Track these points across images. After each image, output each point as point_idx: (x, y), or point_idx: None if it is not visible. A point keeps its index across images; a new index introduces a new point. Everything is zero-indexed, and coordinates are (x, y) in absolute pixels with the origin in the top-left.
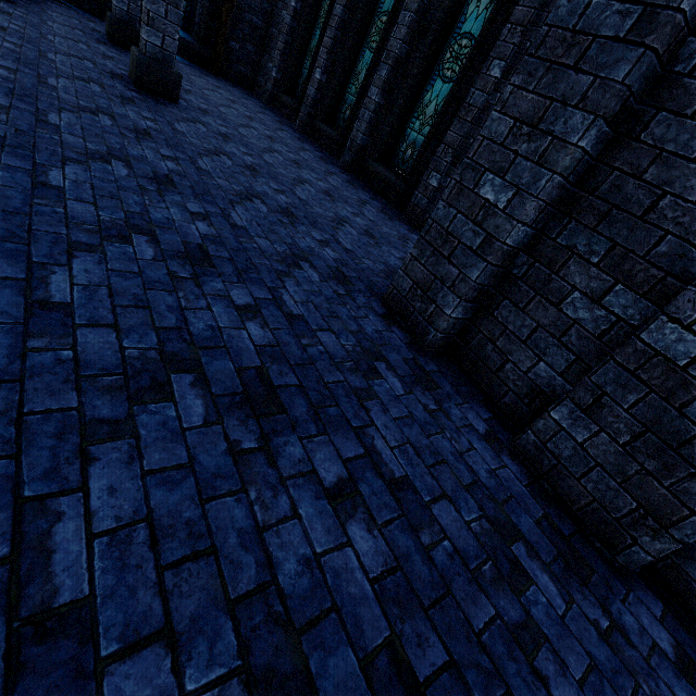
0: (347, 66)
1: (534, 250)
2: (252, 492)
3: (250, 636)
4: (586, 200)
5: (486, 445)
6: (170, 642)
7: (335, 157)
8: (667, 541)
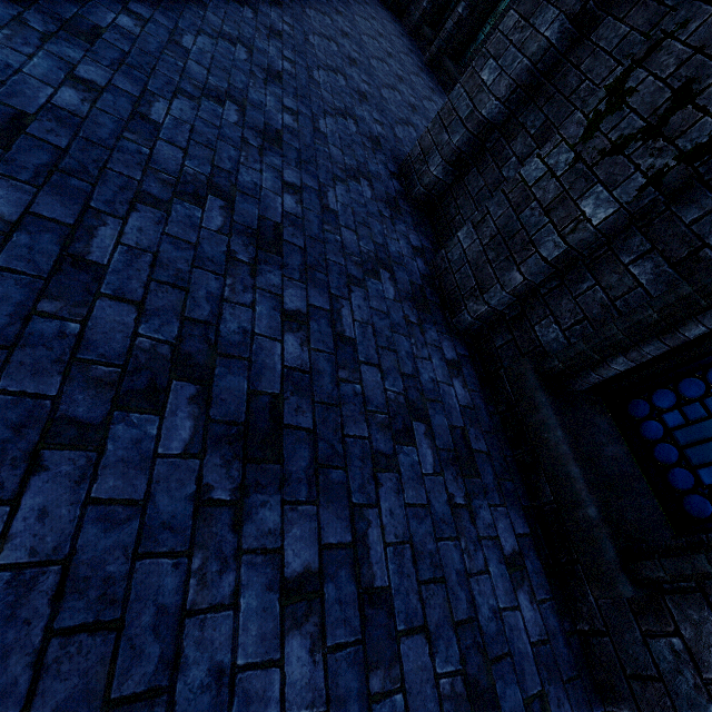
0: (490, 4)
1: (504, 128)
2: (244, 154)
3: (216, 175)
4: (545, 87)
5: (410, 248)
6: (185, 153)
7: (447, 93)
8: (480, 303)
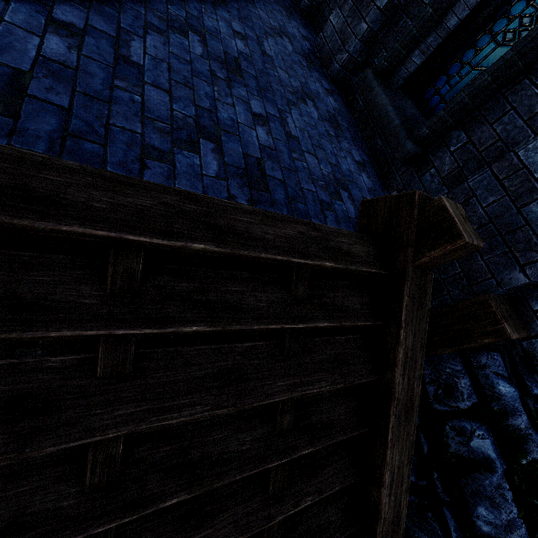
0: None
1: None
2: None
3: None
4: None
5: (300, 35)
6: None
7: None
8: (343, 53)
